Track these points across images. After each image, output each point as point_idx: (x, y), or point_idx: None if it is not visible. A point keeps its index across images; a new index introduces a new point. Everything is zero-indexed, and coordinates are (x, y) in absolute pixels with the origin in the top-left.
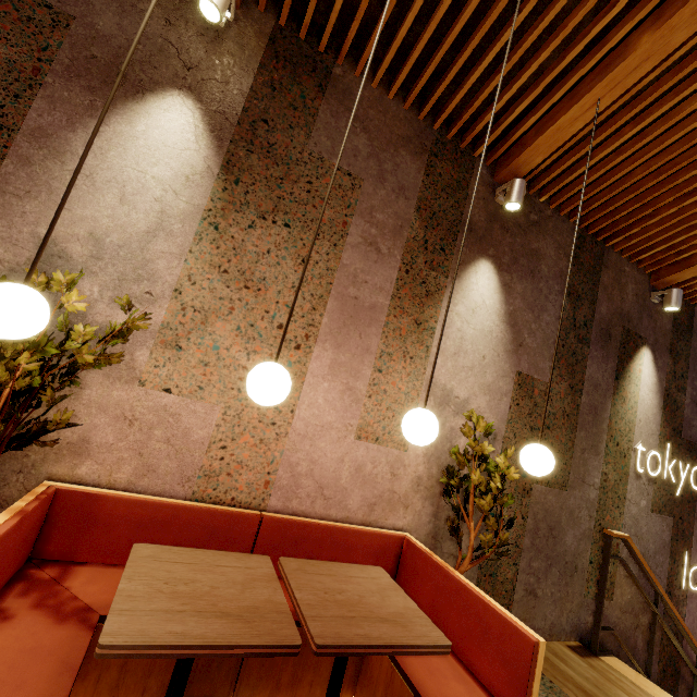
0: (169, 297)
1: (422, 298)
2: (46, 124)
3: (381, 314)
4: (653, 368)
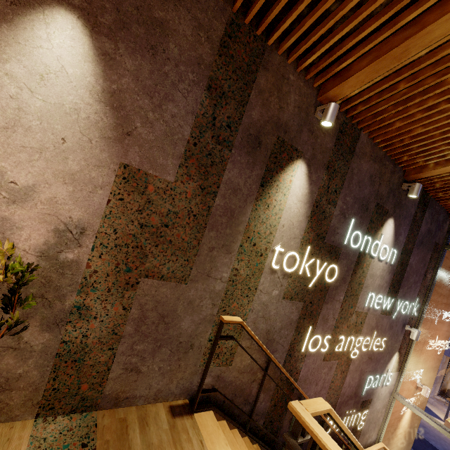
0: None
1: None
2: None
3: None
4: (306, 181)
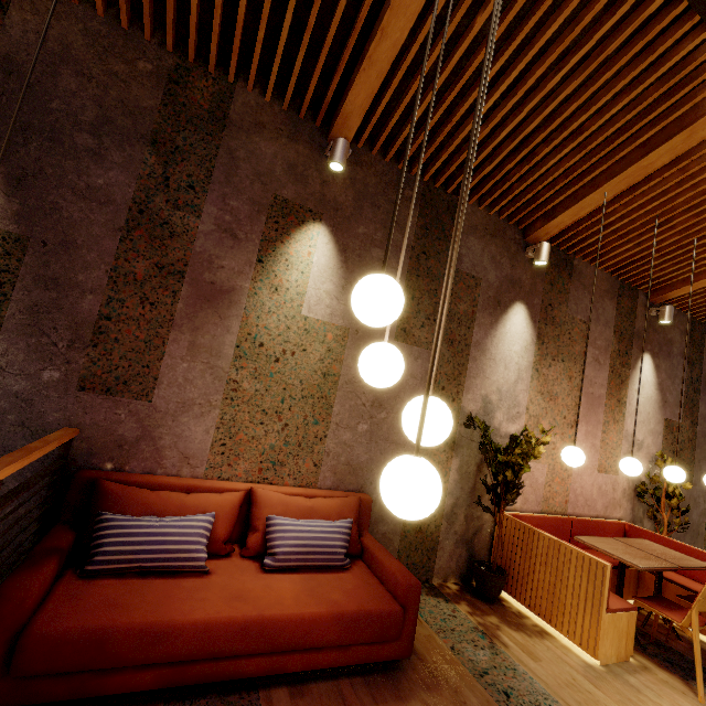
0: (525, 413)
1: (619, 386)
2: (478, 338)
3: (603, 399)
4: None
